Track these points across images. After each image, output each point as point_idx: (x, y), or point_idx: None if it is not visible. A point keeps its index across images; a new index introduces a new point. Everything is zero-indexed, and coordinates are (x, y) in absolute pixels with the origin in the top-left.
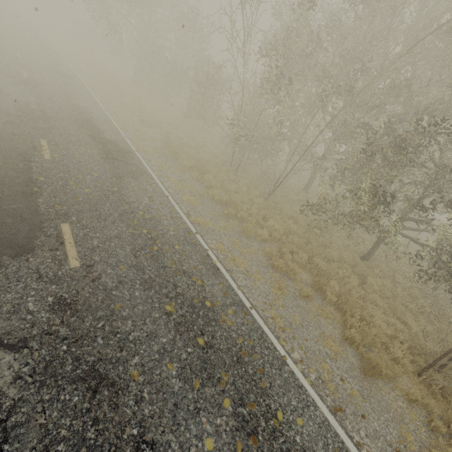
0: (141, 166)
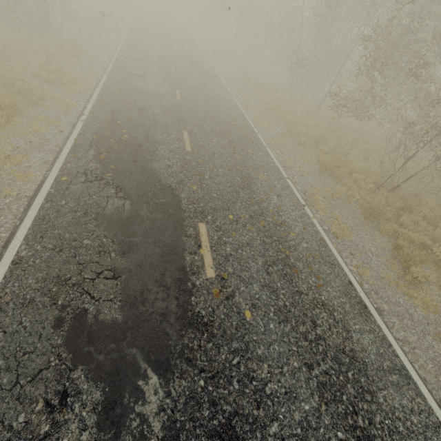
0: (221, 82)
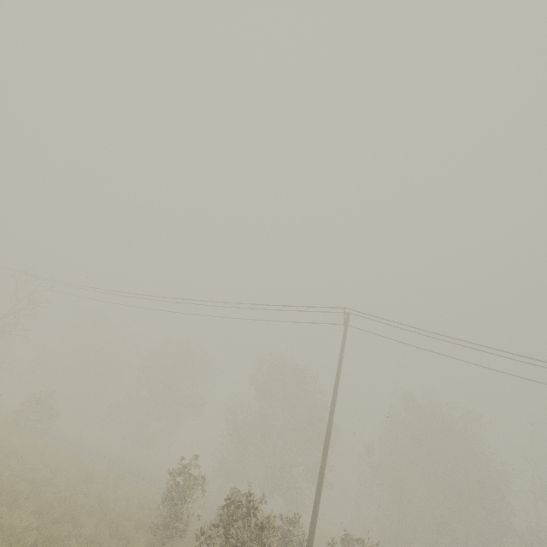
0: None
